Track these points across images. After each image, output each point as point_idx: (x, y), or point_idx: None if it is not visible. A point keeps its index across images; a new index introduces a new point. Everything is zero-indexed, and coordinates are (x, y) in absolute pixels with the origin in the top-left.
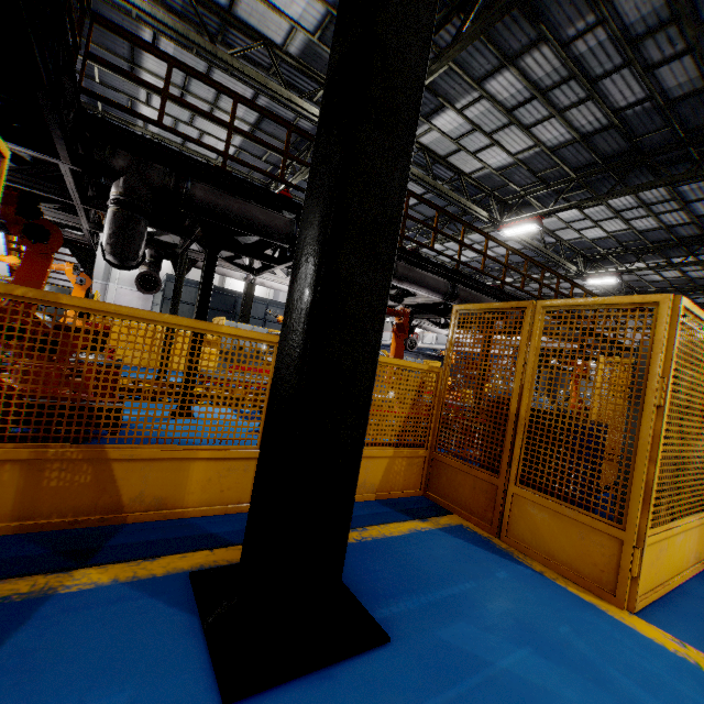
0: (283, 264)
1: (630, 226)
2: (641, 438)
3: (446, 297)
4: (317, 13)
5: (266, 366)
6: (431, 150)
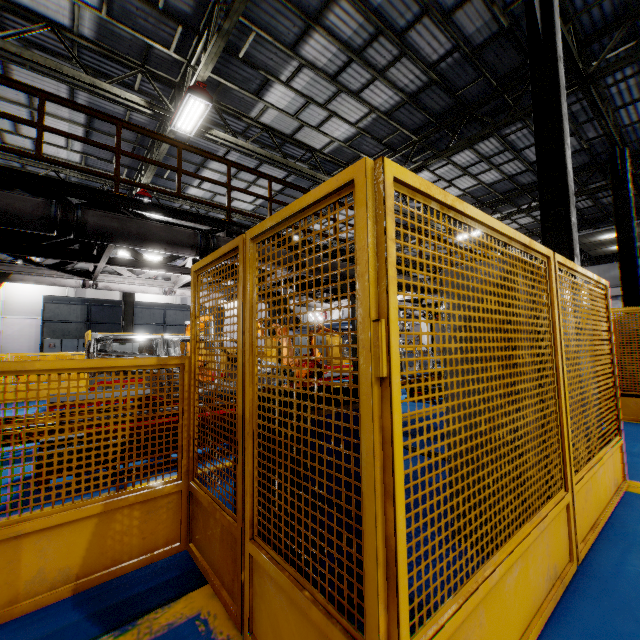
0: (100, 261)
1: (479, 180)
2: (364, 449)
3: (291, 268)
4: None
5: None
6: (276, 129)
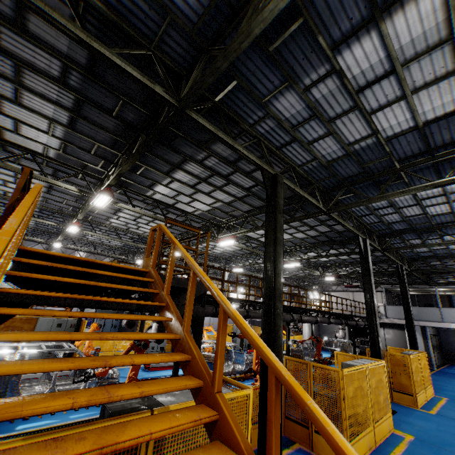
0: None
1: (338, 258)
2: (342, 412)
3: None
4: (208, 208)
5: (166, 345)
6: (250, 236)
